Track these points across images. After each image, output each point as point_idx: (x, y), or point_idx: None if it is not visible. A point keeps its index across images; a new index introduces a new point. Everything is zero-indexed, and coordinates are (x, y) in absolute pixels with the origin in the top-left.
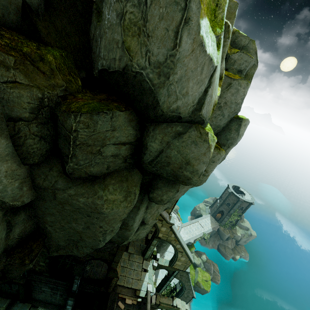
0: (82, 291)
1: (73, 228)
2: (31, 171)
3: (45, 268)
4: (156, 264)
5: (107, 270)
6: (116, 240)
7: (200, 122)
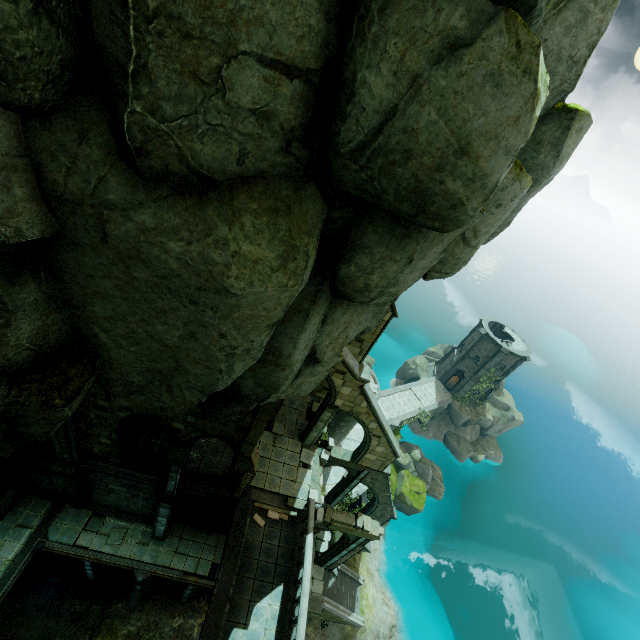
0: (185, 494)
1: (158, 339)
2: (29, 139)
3: (112, 449)
4: (327, 456)
5: (233, 459)
6: (253, 394)
7: (524, 4)
